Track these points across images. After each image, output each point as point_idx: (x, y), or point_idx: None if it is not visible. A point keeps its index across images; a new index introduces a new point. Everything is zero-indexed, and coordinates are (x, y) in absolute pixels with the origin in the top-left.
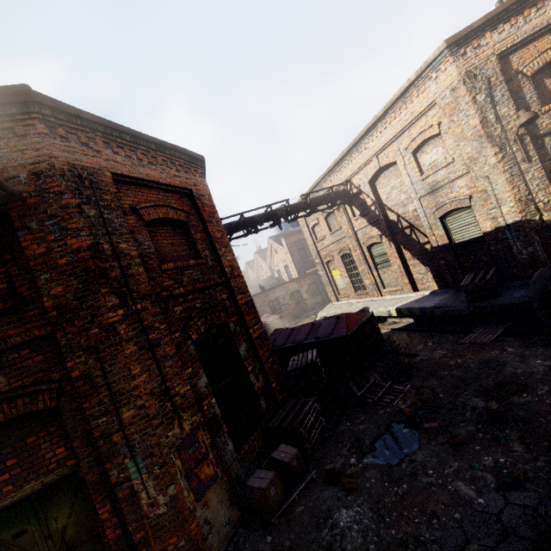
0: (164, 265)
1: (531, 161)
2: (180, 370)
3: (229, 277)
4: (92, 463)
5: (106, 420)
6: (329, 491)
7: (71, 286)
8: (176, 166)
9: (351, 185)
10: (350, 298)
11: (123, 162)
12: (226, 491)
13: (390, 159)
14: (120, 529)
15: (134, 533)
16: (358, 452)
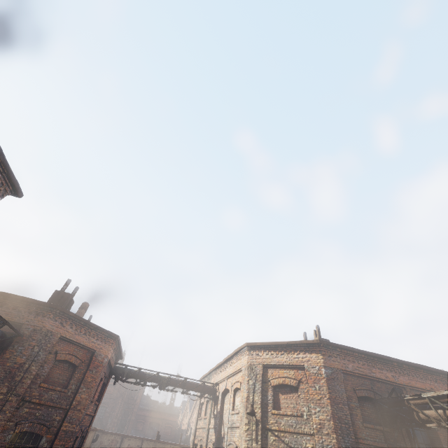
0: (43, 384)
1: (258, 443)
2: None
3: (71, 407)
4: None
5: None
6: None
7: (0, 375)
8: (98, 337)
9: (218, 388)
10: None
11: (71, 332)
12: None
13: (229, 386)
14: None
15: None
16: None
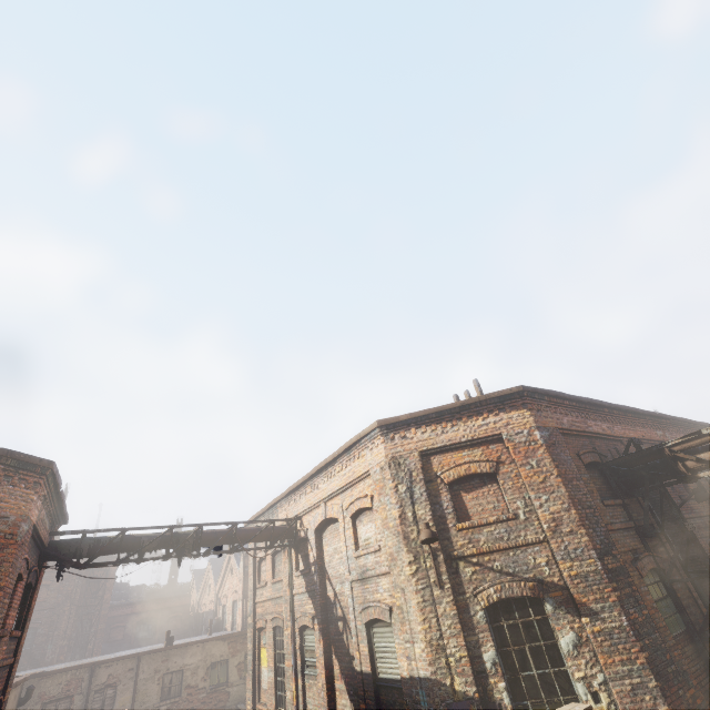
0: None
1: (444, 588)
2: None
3: None
4: None
5: None
6: None
7: None
8: None
9: (302, 524)
10: None
11: None
12: None
13: (334, 513)
14: None
15: None
16: None
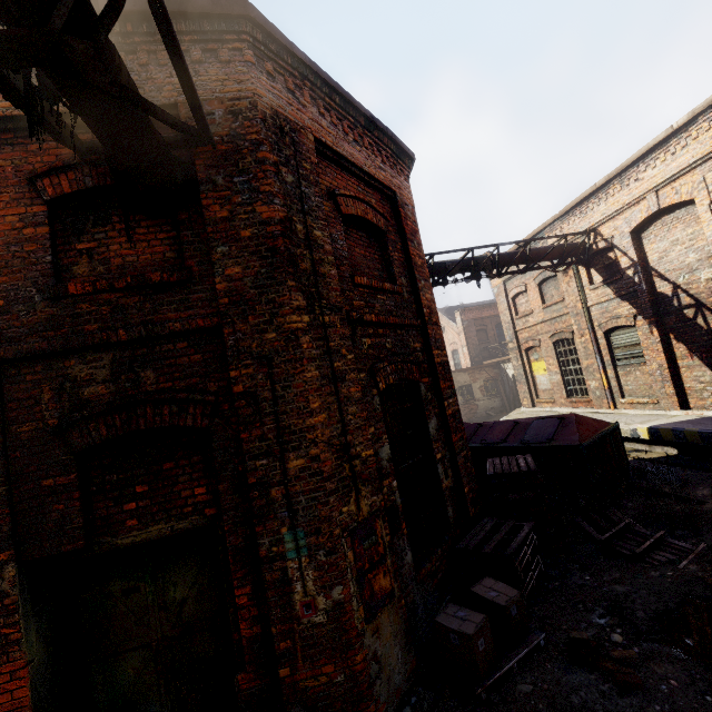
0: (357, 278)
1: None
2: (364, 424)
3: (426, 321)
4: (238, 520)
5: (266, 464)
6: (579, 674)
7: (251, 268)
8: (381, 156)
9: (597, 236)
10: (557, 405)
11: (328, 129)
12: (403, 621)
13: (682, 196)
14: (258, 626)
15: (278, 639)
16: (626, 626)
